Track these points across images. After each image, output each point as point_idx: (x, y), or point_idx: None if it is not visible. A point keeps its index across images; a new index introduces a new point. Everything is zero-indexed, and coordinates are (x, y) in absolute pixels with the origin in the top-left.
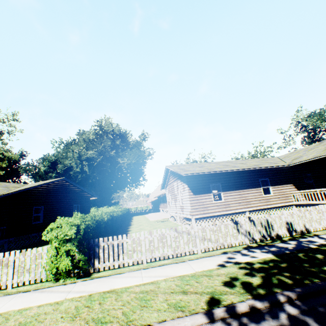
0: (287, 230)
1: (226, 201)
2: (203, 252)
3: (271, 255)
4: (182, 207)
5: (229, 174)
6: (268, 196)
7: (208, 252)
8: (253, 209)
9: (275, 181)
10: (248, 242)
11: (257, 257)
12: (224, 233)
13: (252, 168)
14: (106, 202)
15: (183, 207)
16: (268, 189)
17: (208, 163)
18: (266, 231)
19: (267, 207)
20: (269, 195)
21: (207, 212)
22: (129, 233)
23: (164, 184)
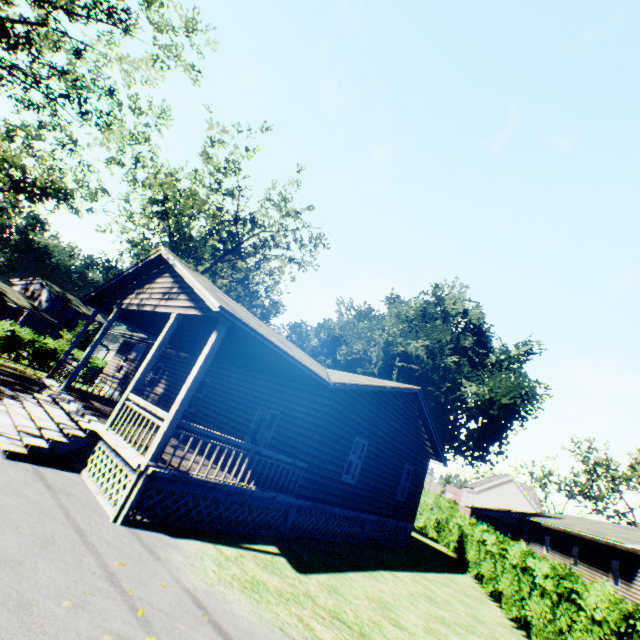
0: None
1: None
2: None
3: None
4: None
5: None
6: None
7: None
8: None
9: None
10: None
11: None
12: None
13: None
14: None
15: None
16: None
17: None
18: None
19: None
20: None
21: None
22: None
23: None
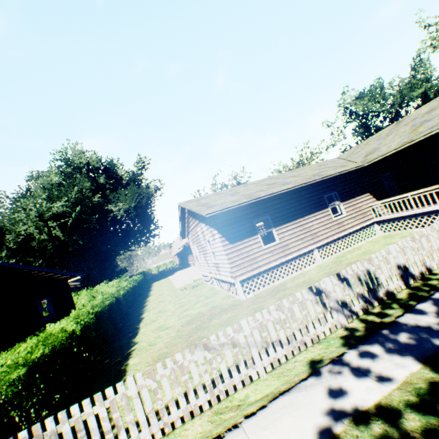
0: (400, 279)
1: (282, 242)
2: (270, 371)
3: (416, 363)
4: (216, 265)
5: (280, 197)
6: (340, 218)
7: (280, 369)
8: (323, 243)
9: (346, 194)
10: (345, 321)
11: (391, 378)
12: (301, 319)
13: (313, 180)
14: (107, 273)
15: (218, 265)
16: (334, 207)
17: (243, 186)
18: (369, 292)
19: (341, 235)
20: (341, 216)
21: (257, 266)
22: (139, 328)
23: (183, 231)
